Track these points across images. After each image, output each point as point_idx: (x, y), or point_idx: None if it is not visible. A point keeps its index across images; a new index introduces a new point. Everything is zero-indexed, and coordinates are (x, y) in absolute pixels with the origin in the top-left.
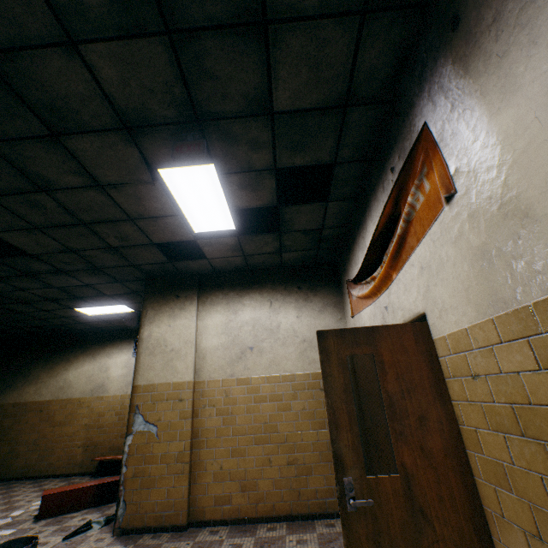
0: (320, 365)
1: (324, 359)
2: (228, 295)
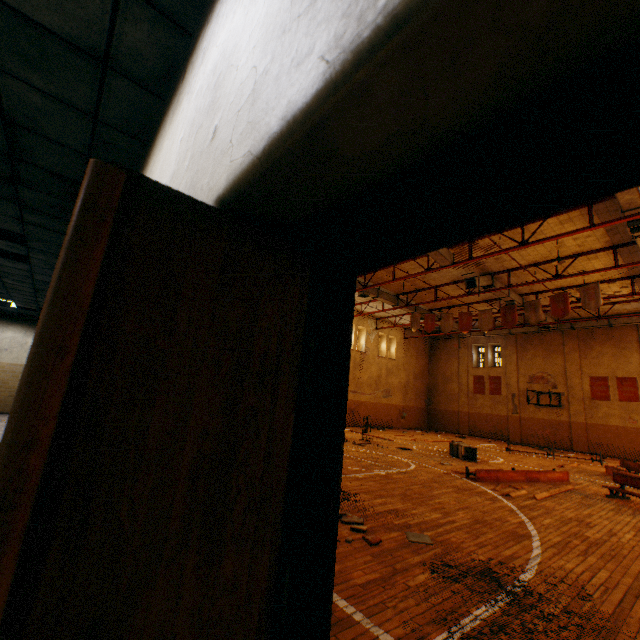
0: None
1: None
2: (1, 322)
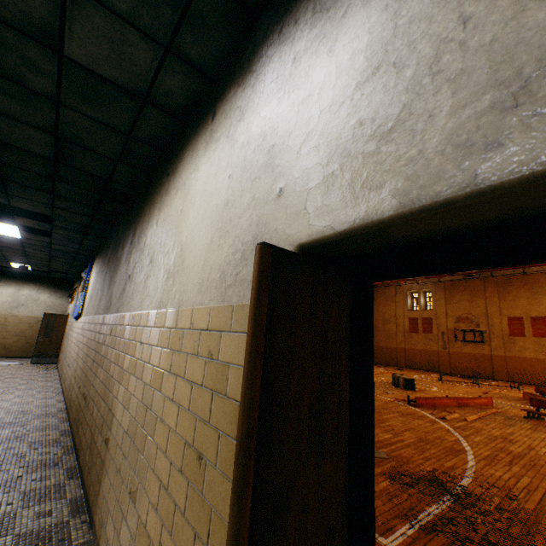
0: (43, 319)
1: (44, 318)
2: (18, 282)
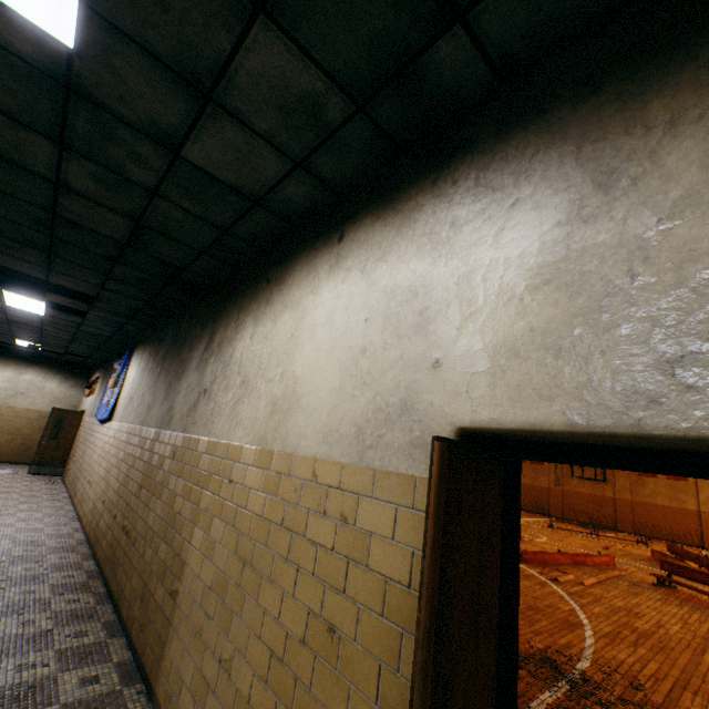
0: (50, 415)
1: (52, 414)
2: (20, 364)
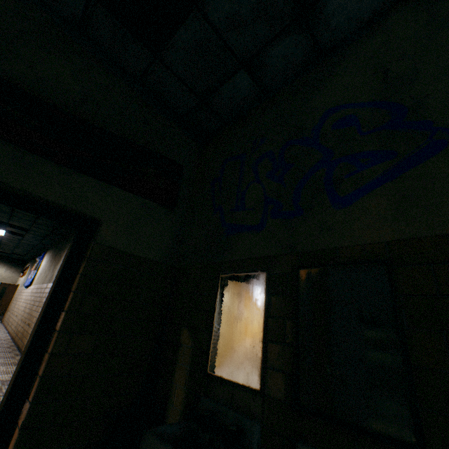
0: None
1: (0, 286)
2: None
